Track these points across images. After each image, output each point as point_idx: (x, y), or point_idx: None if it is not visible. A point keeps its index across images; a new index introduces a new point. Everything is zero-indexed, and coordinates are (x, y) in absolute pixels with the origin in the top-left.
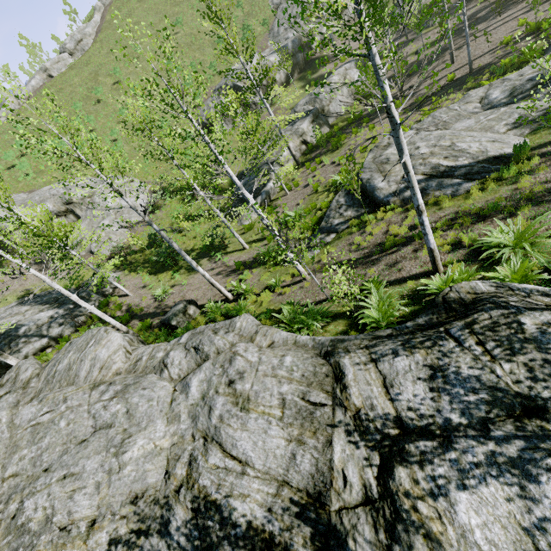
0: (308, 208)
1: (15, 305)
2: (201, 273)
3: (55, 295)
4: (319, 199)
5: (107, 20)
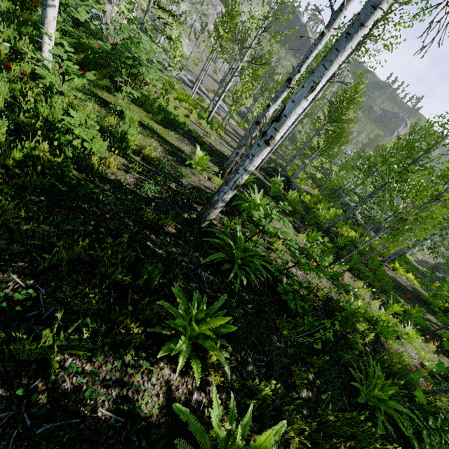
0: None
1: None
2: None
3: None
4: None
5: None
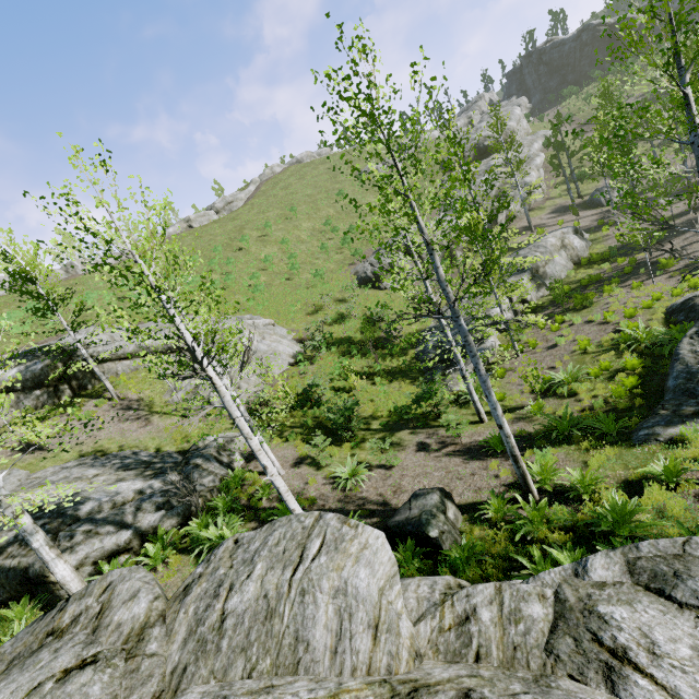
0: (596, 368)
1: (74, 465)
2: (504, 430)
3: (144, 458)
4: (602, 359)
5: (261, 190)
